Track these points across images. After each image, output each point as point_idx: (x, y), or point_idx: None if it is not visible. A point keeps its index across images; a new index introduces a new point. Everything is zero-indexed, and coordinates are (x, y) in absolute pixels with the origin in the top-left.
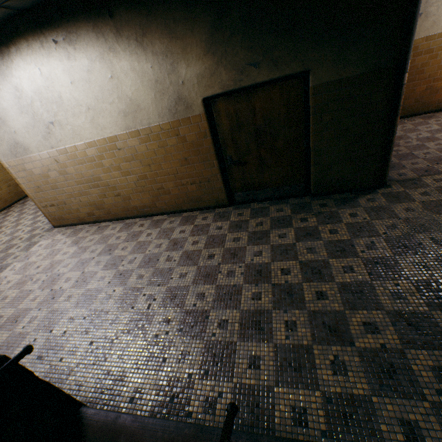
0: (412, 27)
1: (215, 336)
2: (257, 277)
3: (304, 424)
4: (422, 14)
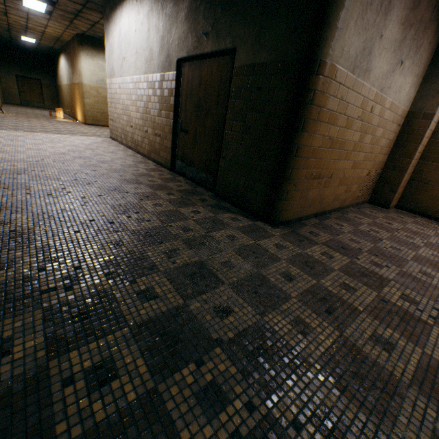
0: (327, 13)
1: None
2: (72, 184)
3: None
4: None
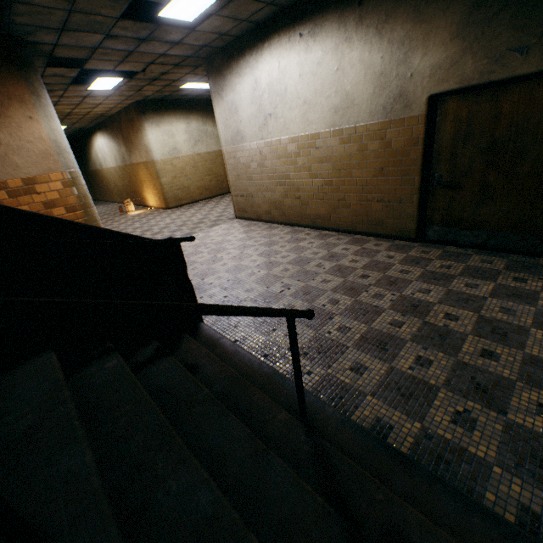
0: None
1: (330, 334)
2: (409, 310)
3: (382, 435)
4: None
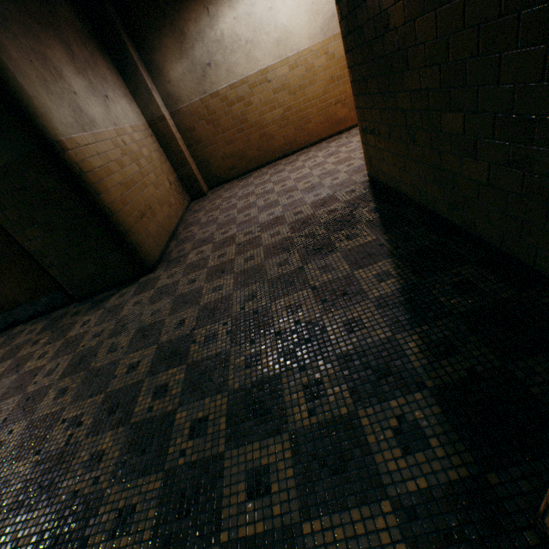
0: (24, 107)
1: None
2: None
3: None
4: (211, 64)
